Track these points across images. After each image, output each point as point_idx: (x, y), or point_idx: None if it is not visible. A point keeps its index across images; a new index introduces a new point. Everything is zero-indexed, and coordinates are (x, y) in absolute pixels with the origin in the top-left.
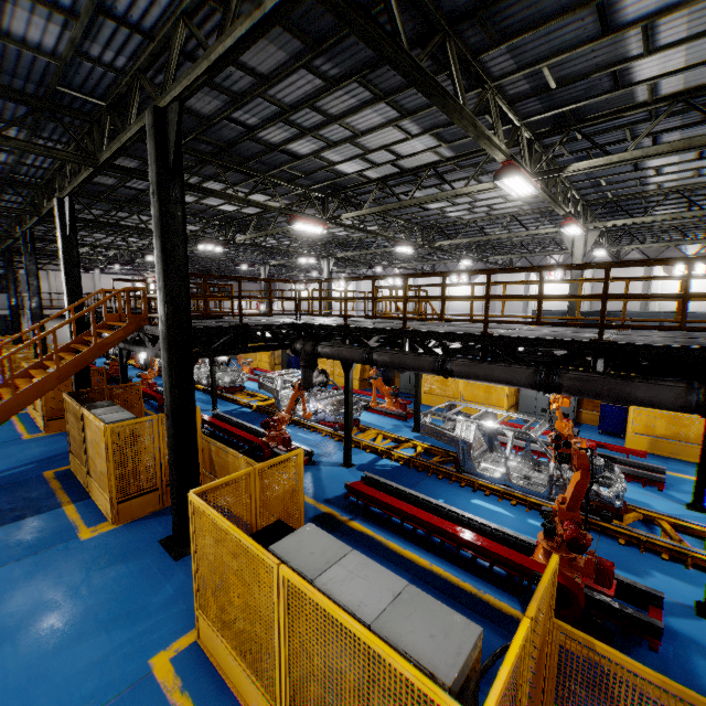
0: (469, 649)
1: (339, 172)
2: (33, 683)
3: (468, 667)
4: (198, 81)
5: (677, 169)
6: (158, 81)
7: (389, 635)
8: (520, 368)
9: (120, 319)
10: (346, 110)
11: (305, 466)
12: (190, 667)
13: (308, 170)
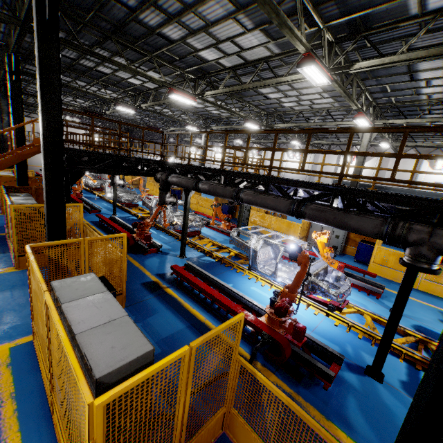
0: (132, 359)
1: (203, 59)
2: None
3: (129, 371)
4: None
5: (442, 83)
6: None
7: (83, 342)
8: (282, 200)
9: None
10: (197, 1)
11: (154, 253)
12: (21, 355)
13: (181, 54)
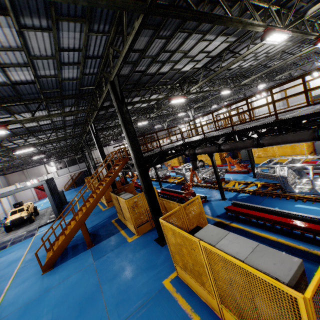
0: (295, 268)
1: (183, 72)
2: (128, 289)
3: (297, 277)
4: (120, 66)
5: None
6: (108, 71)
7: (253, 264)
8: (302, 132)
9: (119, 161)
10: (178, 45)
11: (204, 203)
12: (177, 285)
13: (170, 77)
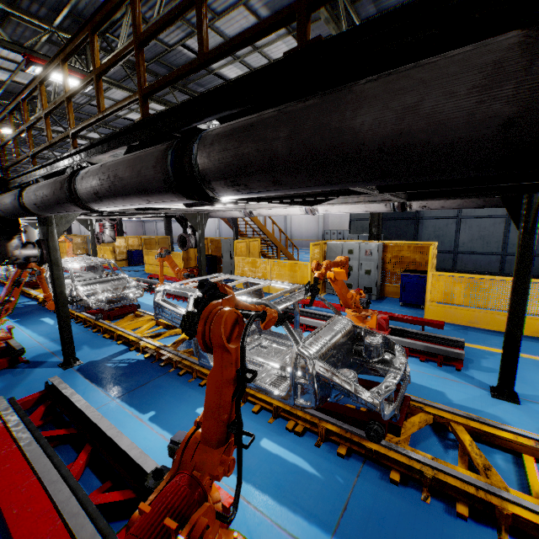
0: None
1: None
2: None
3: None
4: None
5: None
6: None
7: None
8: (149, 150)
9: None
10: None
11: (6, 369)
12: None
13: None
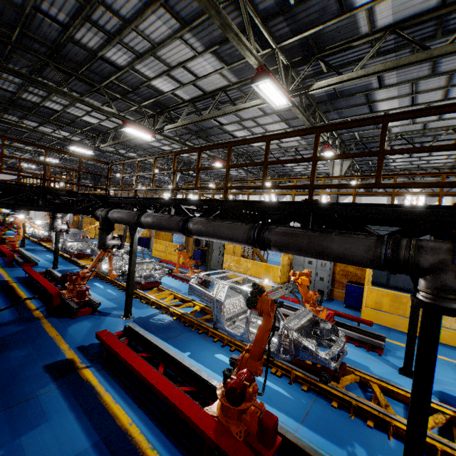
0: None
1: (158, 90)
2: None
3: None
4: None
5: None
6: None
7: None
8: (240, 225)
9: None
10: (135, 14)
11: (88, 315)
12: None
13: (133, 85)
